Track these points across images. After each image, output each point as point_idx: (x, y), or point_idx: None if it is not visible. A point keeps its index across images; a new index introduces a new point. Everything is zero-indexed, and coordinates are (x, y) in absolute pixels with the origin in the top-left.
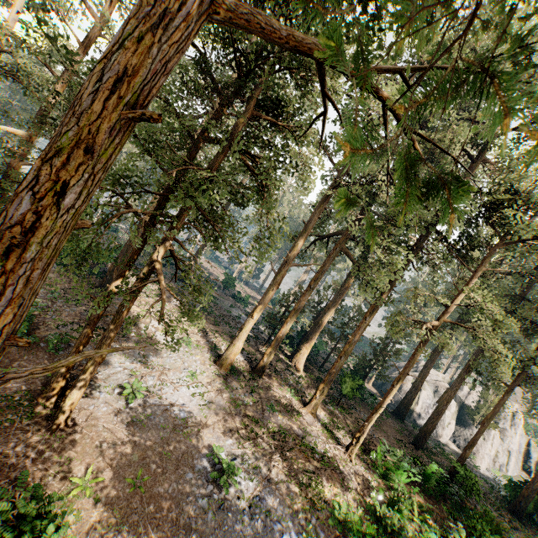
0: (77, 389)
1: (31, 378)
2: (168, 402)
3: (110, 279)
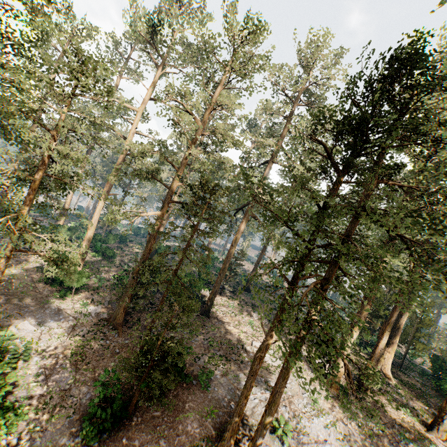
0: (259, 442)
1: (202, 421)
2: (312, 438)
3: (210, 306)
